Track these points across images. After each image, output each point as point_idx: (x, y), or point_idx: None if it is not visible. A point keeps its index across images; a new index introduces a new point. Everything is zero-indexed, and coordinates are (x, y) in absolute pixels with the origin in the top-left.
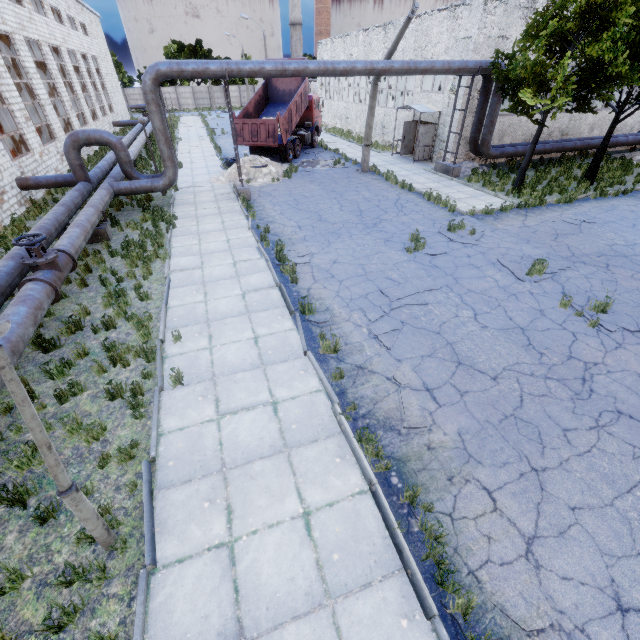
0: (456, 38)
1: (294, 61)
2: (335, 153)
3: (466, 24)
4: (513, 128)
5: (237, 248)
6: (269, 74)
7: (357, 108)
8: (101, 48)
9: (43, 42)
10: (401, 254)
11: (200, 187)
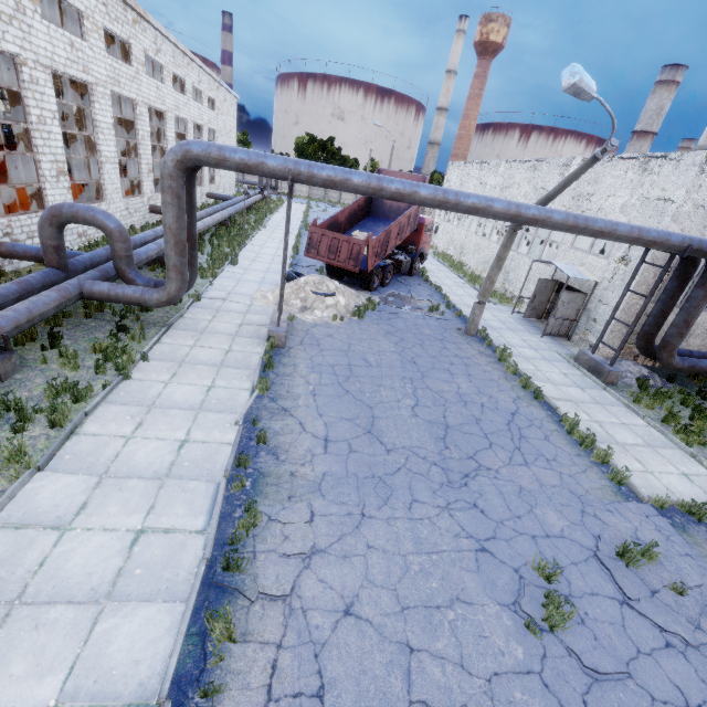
0: (644, 196)
1: (399, 180)
2: (436, 290)
3: (665, 182)
4: (706, 329)
5: (182, 475)
6: (356, 189)
7: (478, 241)
8: (227, 124)
9: (142, 102)
10: (510, 628)
11: (233, 302)
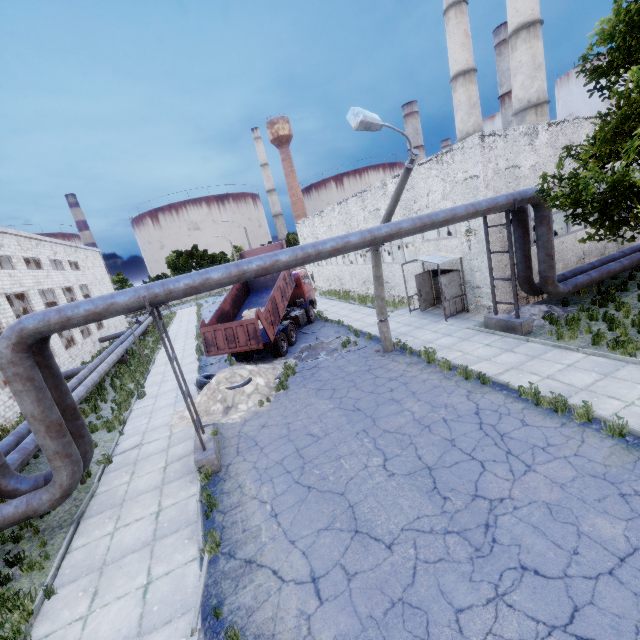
0: (454, 182)
1: (256, 257)
2: (339, 325)
3: (463, 166)
4: (560, 252)
5: None
6: (219, 284)
7: (349, 269)
8: (97, 275)
9: None
10: None
11: (150, 443)
